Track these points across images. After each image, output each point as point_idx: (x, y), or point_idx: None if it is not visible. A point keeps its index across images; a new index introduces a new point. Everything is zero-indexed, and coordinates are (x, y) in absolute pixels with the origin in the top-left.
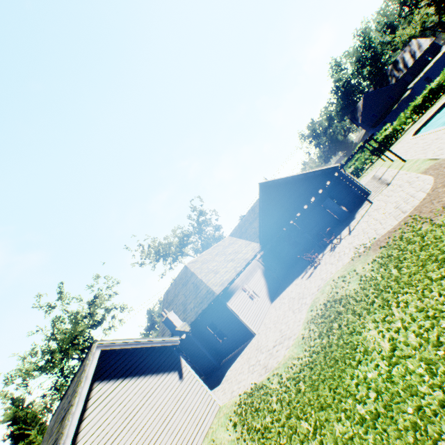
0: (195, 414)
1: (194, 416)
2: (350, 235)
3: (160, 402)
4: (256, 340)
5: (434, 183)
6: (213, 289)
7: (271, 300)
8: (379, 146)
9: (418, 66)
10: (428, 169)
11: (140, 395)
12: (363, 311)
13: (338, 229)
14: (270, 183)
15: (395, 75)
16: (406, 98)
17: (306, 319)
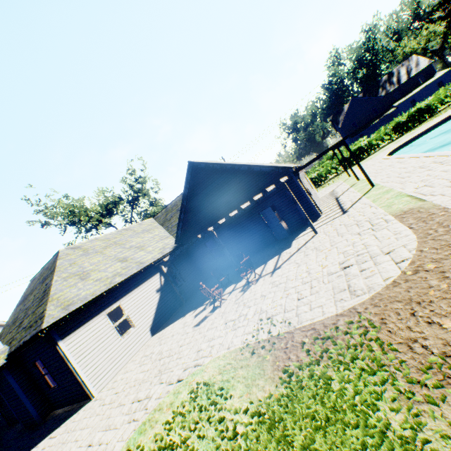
0: None
1: None
2: (271, 276)
3: None
4: (80, 417)
5: (420, 252)
6: (47, 314)
7: (154, 331)
8: (350, 157)
9: (409, 85)
10: (407, 213)
11: None
12: None
13: (269, 251)
14: (204, 166)
15: (386, 87)
16: (388, 116)
17: None
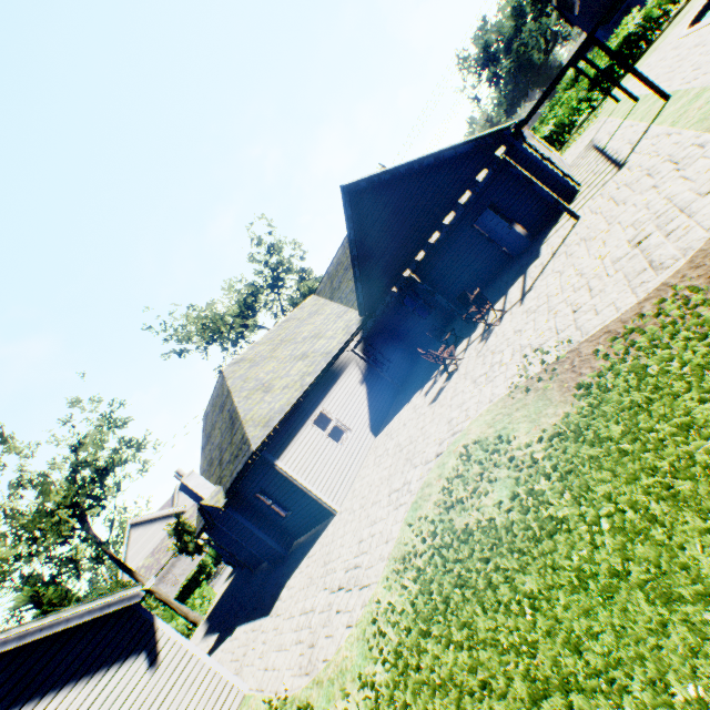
0: None
1: None
2: (521, 305)
3: None
4: (332, 531)
5: None
6: (250, 436)
7: (376, 431)
8: (612, 65)
9: None
10: None
11: None
12: (499, 664)
13: (505, 278)
14: (365, 185)
15: None
16: None
17: (397, 549)
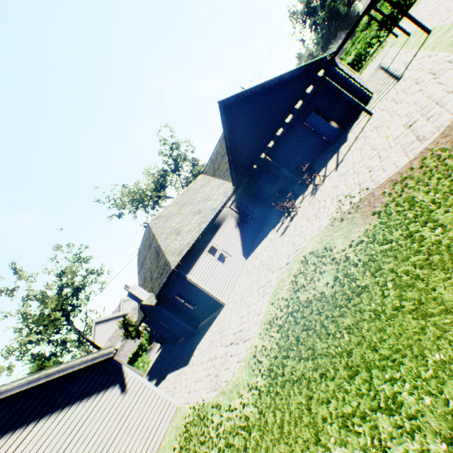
0: (145, 427)
1: (143, 431)
2: (336, 171)
3: (95, 430)
4: (223, 315)
5: None
6: (170, 261)
7: (246, 256)
8: (393, 12)
9: None
10: None
11: (65, 432)
12: (330, 364)
13: (325, 156)
14: (234, 100)
15: None
16: None
17: (265, 317)
